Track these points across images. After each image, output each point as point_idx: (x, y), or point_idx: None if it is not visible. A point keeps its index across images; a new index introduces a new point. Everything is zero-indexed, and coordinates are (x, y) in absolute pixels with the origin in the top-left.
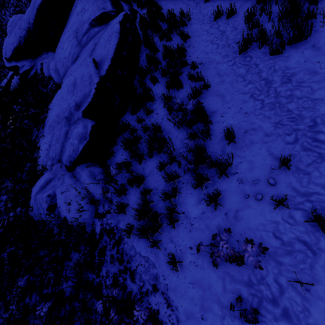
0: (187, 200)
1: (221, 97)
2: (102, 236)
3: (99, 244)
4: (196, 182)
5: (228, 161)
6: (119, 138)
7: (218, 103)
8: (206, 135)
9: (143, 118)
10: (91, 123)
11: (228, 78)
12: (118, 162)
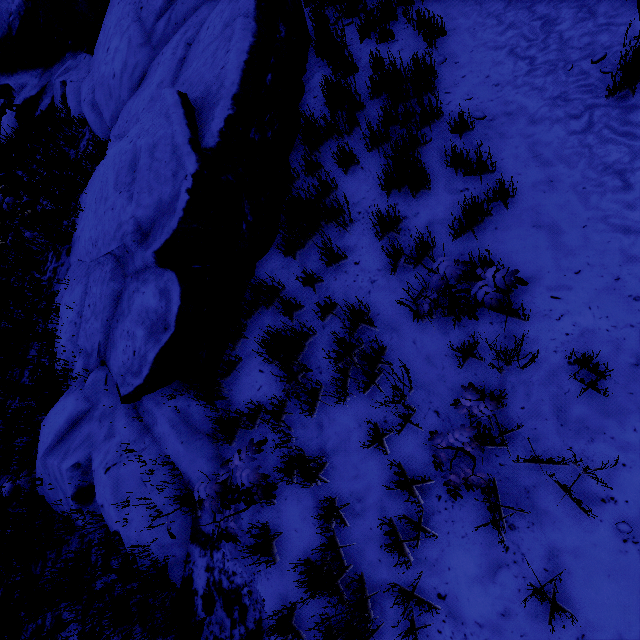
0: (453, 556)
1: (548, 232)
2: (212, 607)
3: (203, 628)
4: (479, 503)
5: (580, 450)
6: (251, 320)
7: (541, 251)
8: (511, 361)
9: (319, 271)
10: (179, 283)
11: (571, 173)
12: (251, 390)
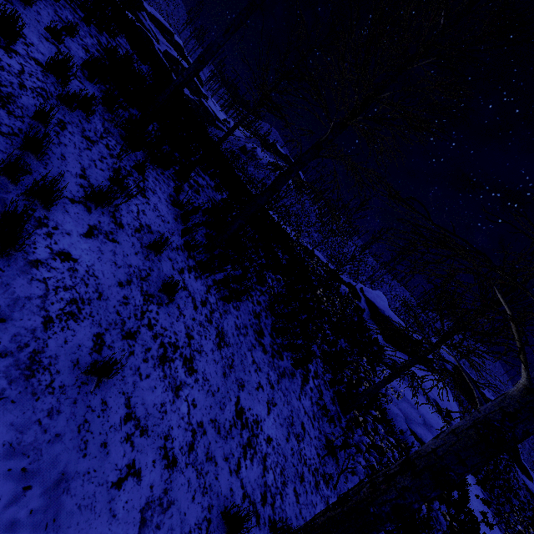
0: None
1: None
2: None
3: None
4: None
5: None
6: None
7: None
8: None
9: None
10: None
11: None
12: None
